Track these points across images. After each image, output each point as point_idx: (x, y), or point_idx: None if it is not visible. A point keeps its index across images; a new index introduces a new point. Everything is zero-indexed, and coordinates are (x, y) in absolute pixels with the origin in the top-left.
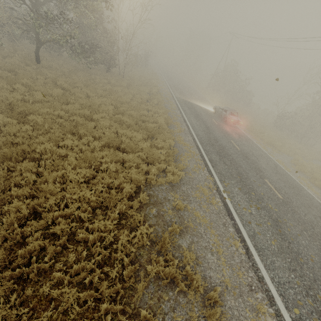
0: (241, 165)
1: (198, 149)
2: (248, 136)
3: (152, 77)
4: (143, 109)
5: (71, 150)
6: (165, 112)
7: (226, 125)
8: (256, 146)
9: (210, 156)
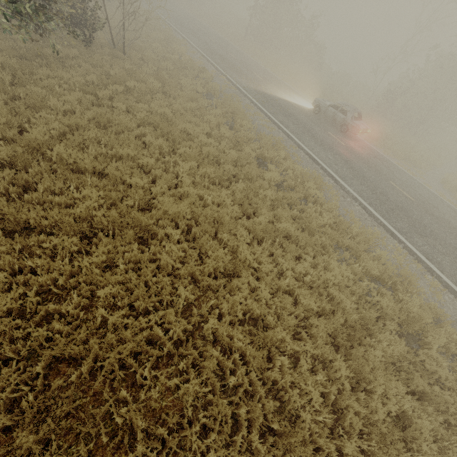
0: (449, 242)
1: (392, 234)
2: (383, 155)
3: (166, 36)
4: (252, 160)
5: (301, 408)
6: (287, 153)
7: (350, 139)
8: (407, 175)
9: (418, 246)
